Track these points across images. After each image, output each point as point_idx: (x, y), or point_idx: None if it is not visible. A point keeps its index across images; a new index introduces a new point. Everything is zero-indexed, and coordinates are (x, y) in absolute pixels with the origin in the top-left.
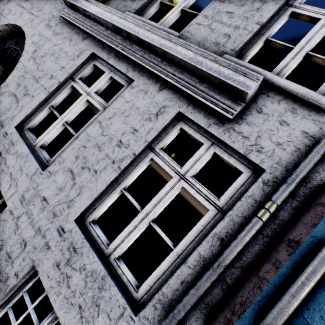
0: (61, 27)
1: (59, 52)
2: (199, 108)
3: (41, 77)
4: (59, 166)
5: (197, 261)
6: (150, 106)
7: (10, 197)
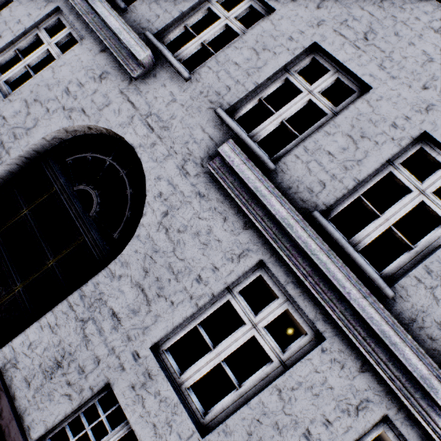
0: (205, 184)
1: (207, 235)
2: (412, 420)
3: (183, 272)
4: (225, 438)
5: None
6: (347, 391)
7: None
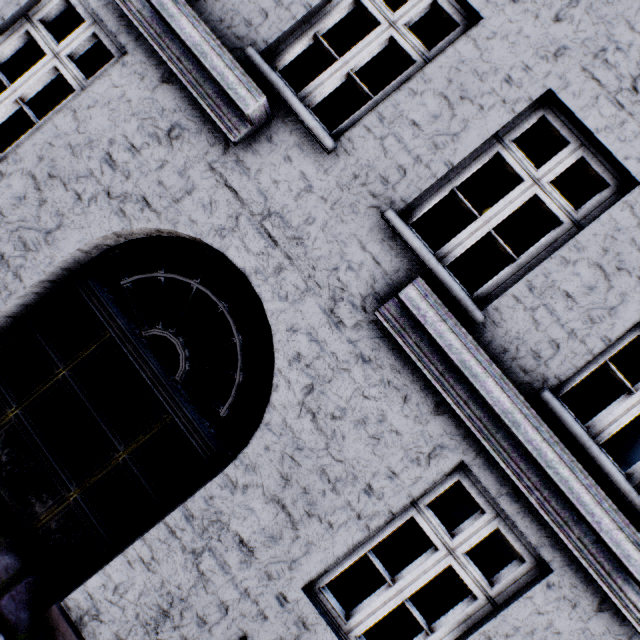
0: (371, 340)
1: (379, 424)
2: None
3: (343, 480)
4: None
5: None
6: (580, 636)
7: None
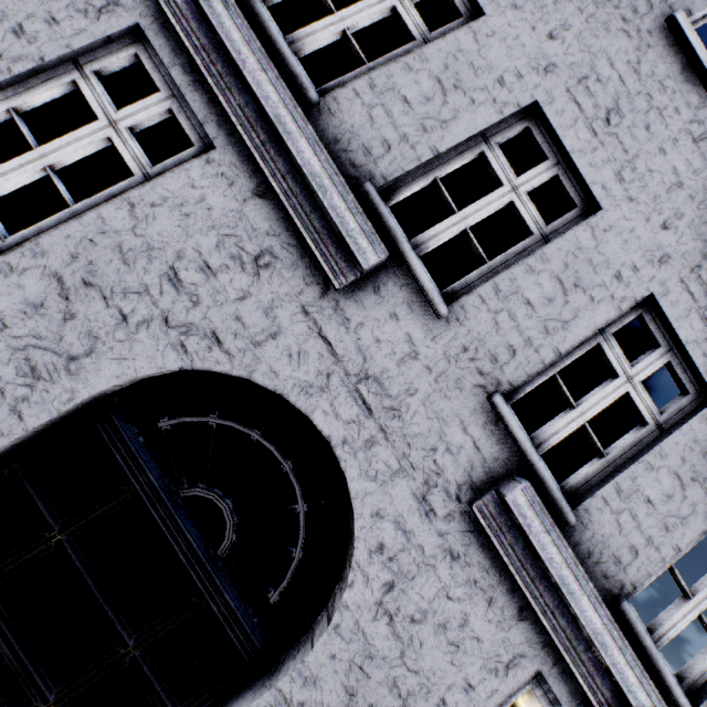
0: (462, 534)
1: (460, 629)
2: None
3: (416, 694)
4: None
5: None
6: None
7: None
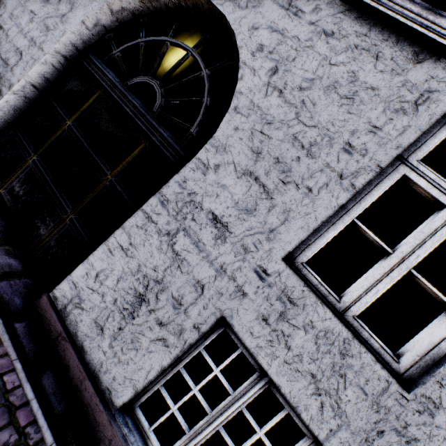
0: (332, 17)
1: (351, 84)
2: None
3: (318, 143)
4: None
5: None
6: None
7: (332, 436)
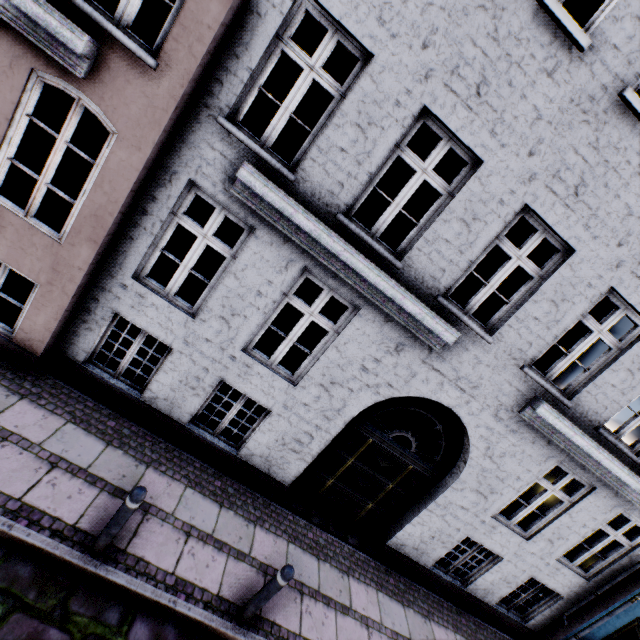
0: (516, 423)
1: (521, 454)
2: (637, 507)
3: (506, 478)
4: (540, 538)
5: (617, 564)
6: (606, 505)
7: (505, 555)
